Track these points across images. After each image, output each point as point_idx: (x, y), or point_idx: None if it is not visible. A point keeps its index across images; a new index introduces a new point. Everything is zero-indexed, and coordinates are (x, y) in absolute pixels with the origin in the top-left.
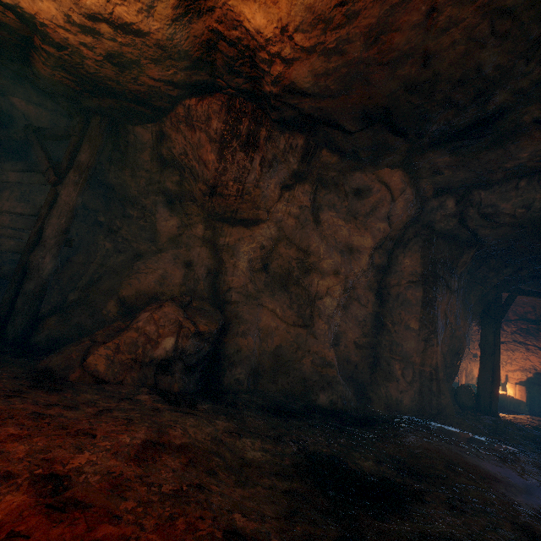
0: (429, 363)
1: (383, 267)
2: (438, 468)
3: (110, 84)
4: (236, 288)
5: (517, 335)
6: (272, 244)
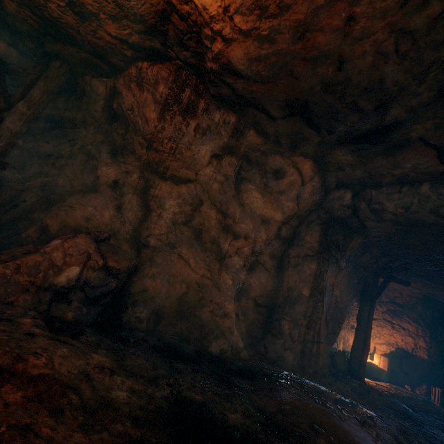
0: (314, 327)
1: (288, 240)
2: (302, 427)
3: (71, 32)
4: (156, 235)
5: (387, 314)
6: (196, 203)
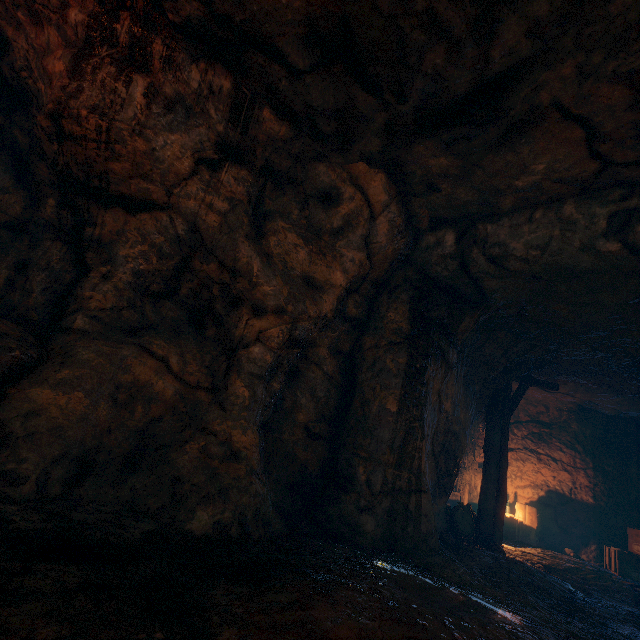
0: (409, 465)
1: (360, 322)
2: None
3: None
4: (90, 309)
5: (529, 440)
6: (182, 254)
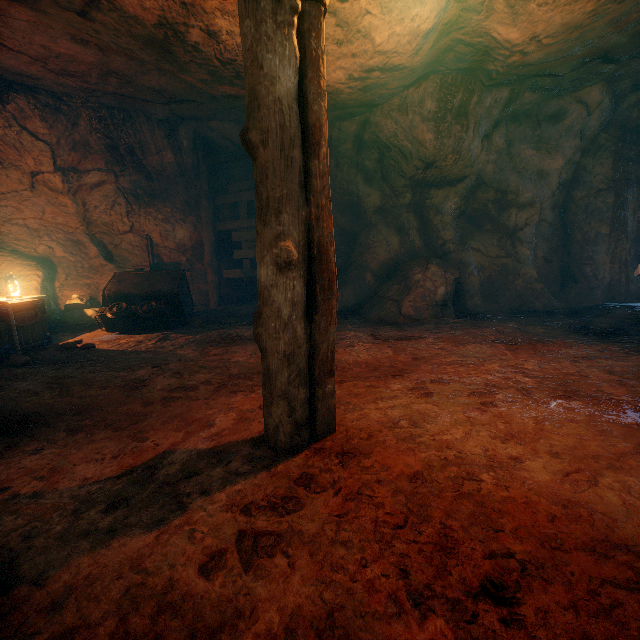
0: (619, 260)
1: (568, 181)
2: None
3: (347, 102)
4: (450, 240)
5: None
6: (470, 193)
